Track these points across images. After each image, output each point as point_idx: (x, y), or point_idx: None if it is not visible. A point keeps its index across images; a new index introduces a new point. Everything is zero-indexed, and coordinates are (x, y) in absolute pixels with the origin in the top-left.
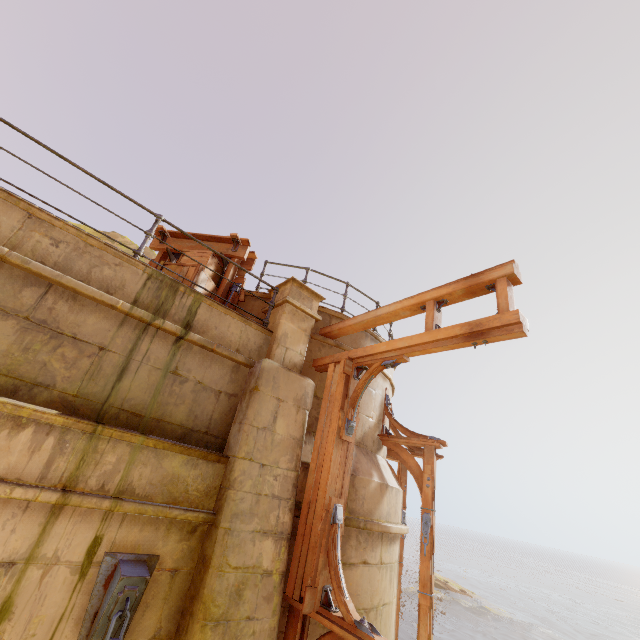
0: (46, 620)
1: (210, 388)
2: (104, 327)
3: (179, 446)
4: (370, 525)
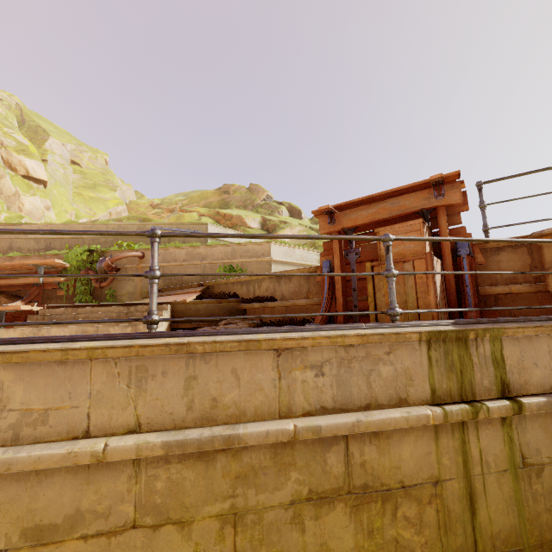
0: None
1: None
2: (421, 451)
3: None
4: None
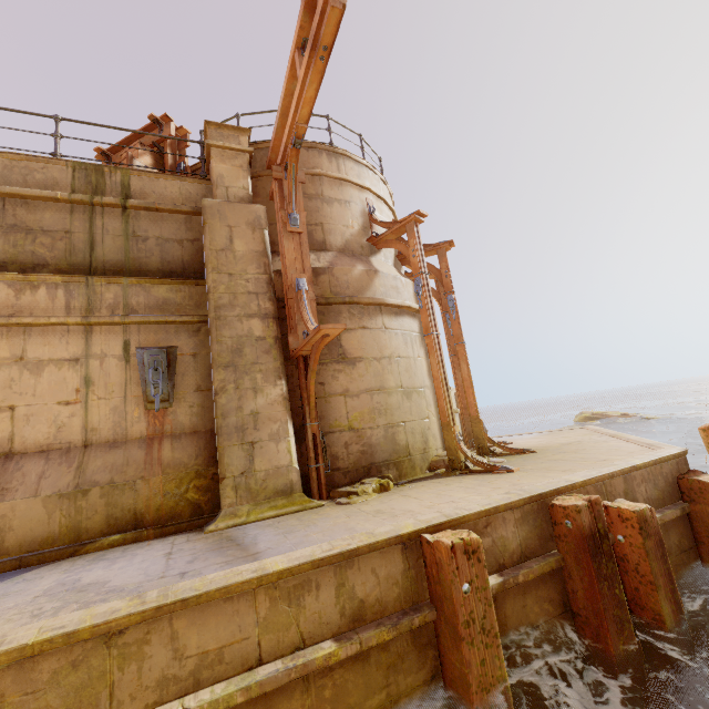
0: (117, 385)
1: (171, 240)
2: (60, 217)
3: (158, 279)
4: (357, 299)
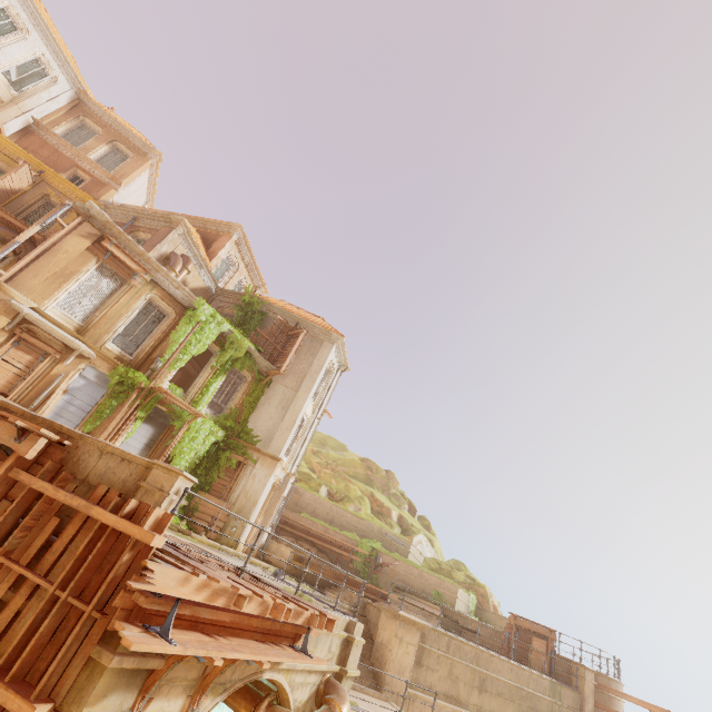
0: None
1: None
2: (545, 707)
3: None
4: None
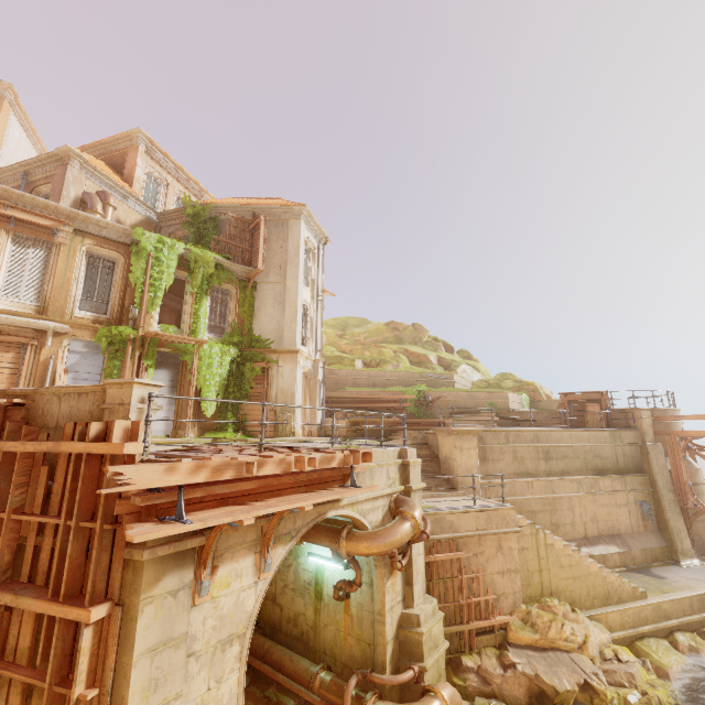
0: (635, 513)
1: (633, 456)
2: (609, 451)
3: (638, 475)
4: (696, 484)
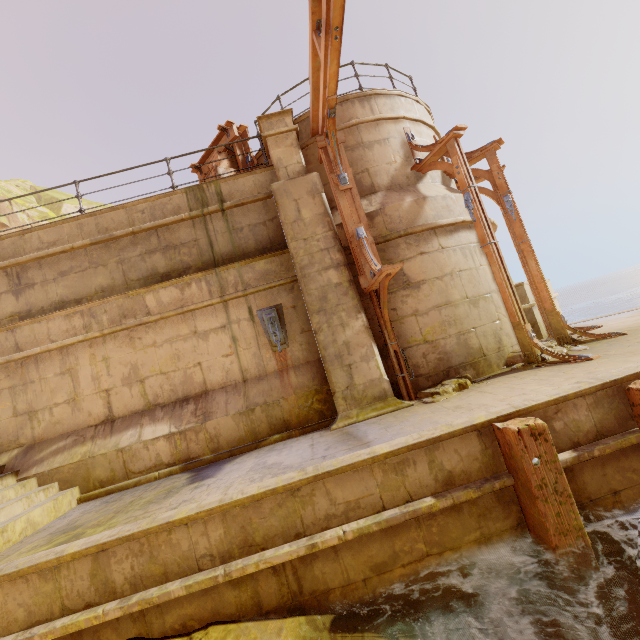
0: (251, 338)
1: (258, 224)
2: (188, 231)
3: (257, 257)
4: (411, 230)
